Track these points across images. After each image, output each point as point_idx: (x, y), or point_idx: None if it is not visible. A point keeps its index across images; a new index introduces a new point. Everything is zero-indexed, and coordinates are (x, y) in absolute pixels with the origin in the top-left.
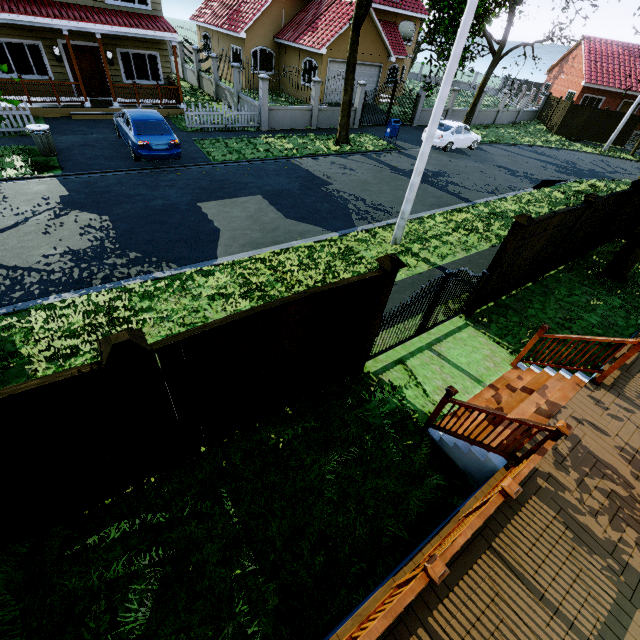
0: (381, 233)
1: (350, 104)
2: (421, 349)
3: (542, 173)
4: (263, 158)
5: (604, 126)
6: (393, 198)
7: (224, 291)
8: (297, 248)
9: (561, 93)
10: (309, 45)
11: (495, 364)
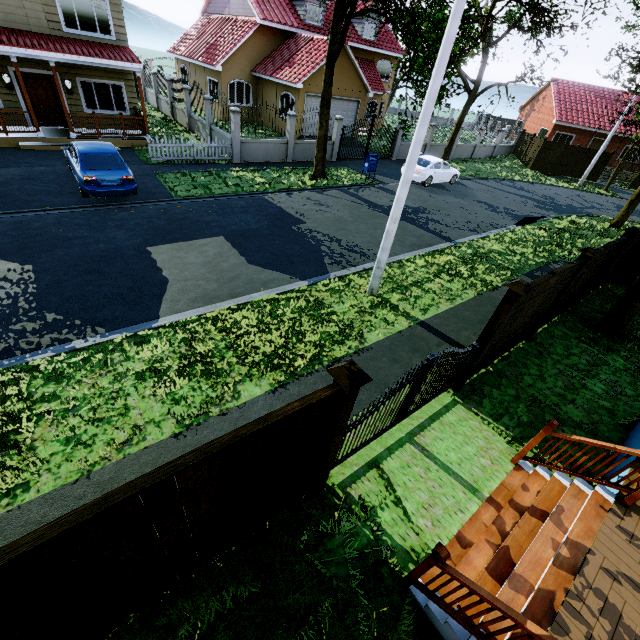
0: (356, 281)
1: (326, 138)
2: (401, 442)
3: (522, 209)
4: (231, 193)
5: (577, 162)
6: (370, 238)
7: (159, 365)
8: (258, 302)
9: (534, 130)
10: (286, 79)
11: (492, 461)
